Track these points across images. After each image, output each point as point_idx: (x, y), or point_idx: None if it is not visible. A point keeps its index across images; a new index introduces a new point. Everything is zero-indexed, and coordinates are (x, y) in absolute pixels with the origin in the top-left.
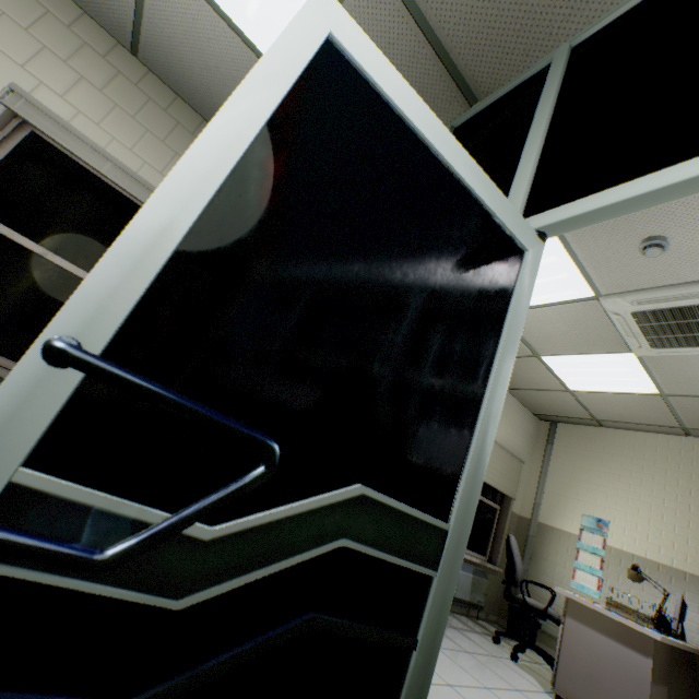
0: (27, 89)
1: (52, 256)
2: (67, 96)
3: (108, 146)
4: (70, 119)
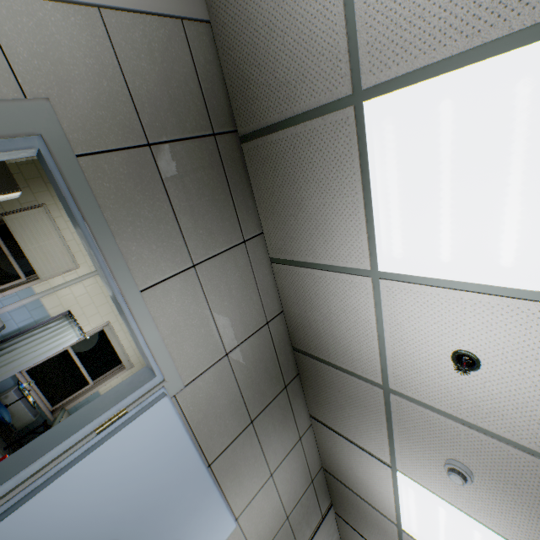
0: (113, 321)
1: (83, 368)
2: (123, 324)
3: (124, 340)
4: (119, 331)
